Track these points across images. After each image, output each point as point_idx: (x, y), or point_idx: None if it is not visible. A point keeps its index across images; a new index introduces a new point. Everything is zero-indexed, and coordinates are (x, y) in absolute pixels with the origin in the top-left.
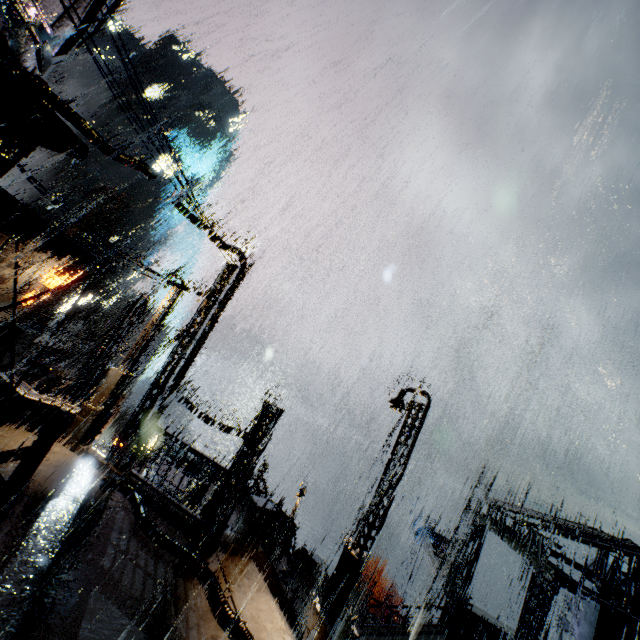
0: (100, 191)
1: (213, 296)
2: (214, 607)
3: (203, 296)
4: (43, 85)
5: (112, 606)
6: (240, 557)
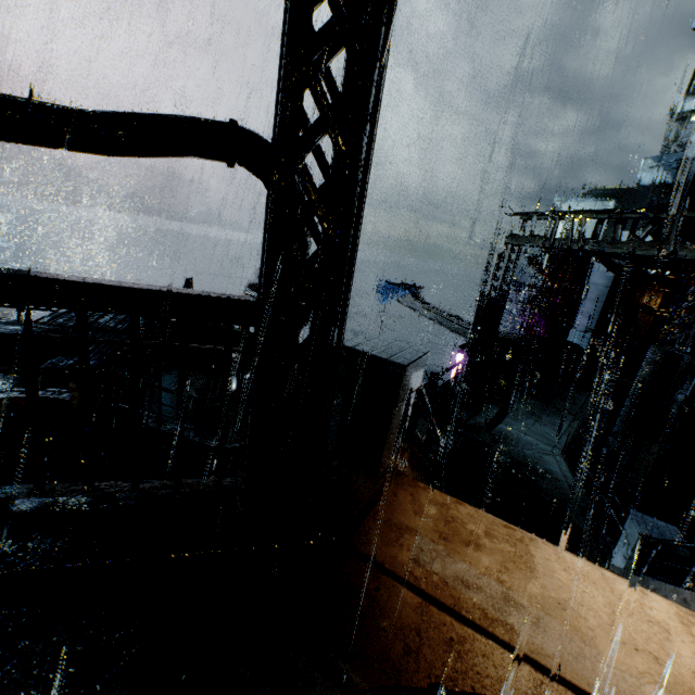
0: None
1: None
2: None
3: None
4: None
5: None
6: (387, 497)
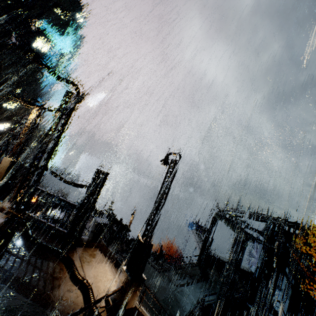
0: (1, 61)
1: (60, 111)
2: (71, 275)
3: (53, 111)
4: None
5: (2, 285)
6: (91, 248)
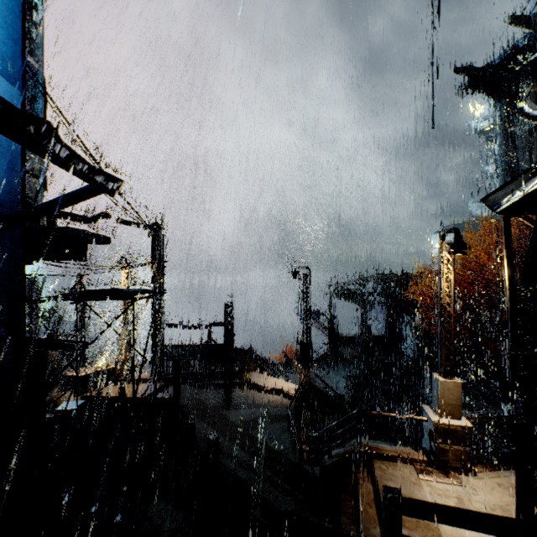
0: None
1: (157, 260)
2: (259, 391)
3: (152, 264)
4: None
5: (230, 411)
6: (249, 373)
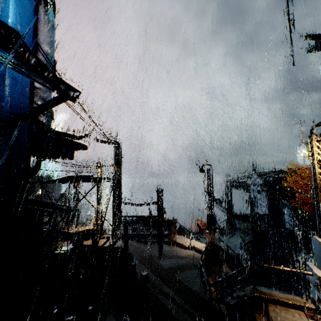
0: None
1: (117, 163)
2: (180, 247)
3: (114, 165)
4: (56, 131)
5: (161, 259)
6: (173, 236)
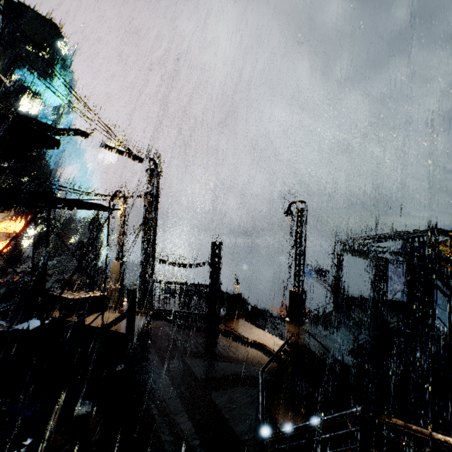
0: None
1: (149, 195)
2: (238, 342)
3: (144, 197)
4: (1, 107)
5: (198, 359)
6: (234, 320)
